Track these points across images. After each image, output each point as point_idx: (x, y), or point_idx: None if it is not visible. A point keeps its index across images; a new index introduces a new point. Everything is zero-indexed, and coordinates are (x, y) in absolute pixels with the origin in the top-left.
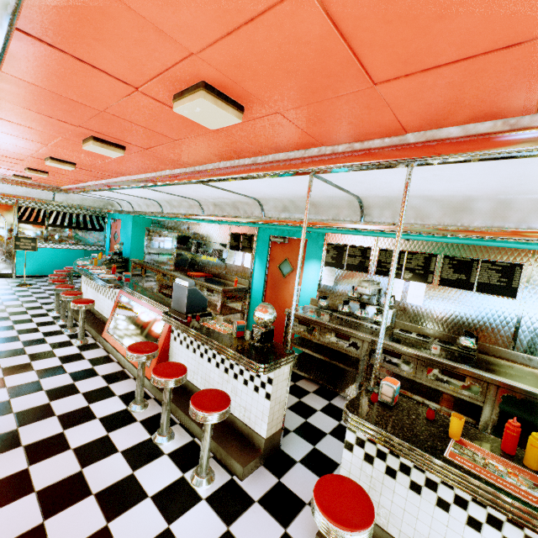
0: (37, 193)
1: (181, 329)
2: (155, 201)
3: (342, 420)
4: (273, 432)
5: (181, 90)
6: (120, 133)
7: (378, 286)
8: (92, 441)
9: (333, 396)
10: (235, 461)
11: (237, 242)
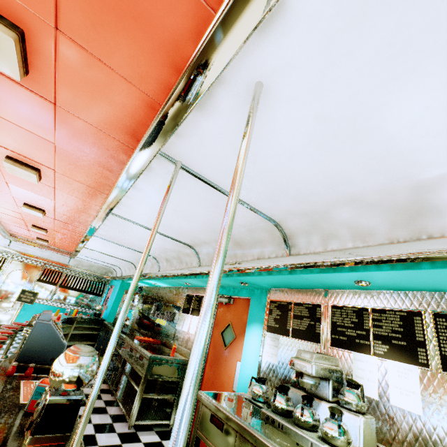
0: (58, 257)
1: None
2: (132, 263)
3: None
4: None
5: None
6: (17, 144)
7: (335, 364)
8: None
9: None
10: None
11: (189, 304)
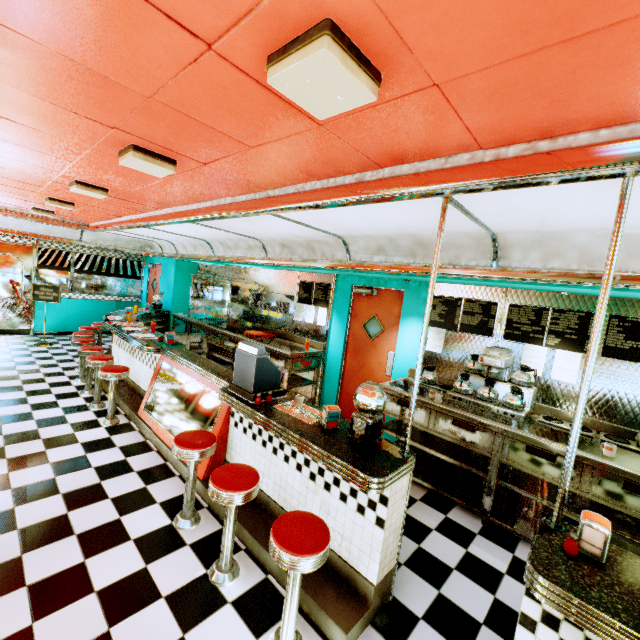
0: (61, 232)
1: (248, 415)
2: (205, 241)
3: (469, 546)
4: (385, 574)
5: (283, 43)
6: (172, 138)
7: (510, 355)
8: (125, 579)
9: (448, 506)
10: (333, 621)
11: (308, 293)
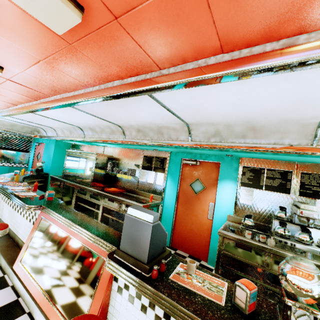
0: None
1: (147, 295)
2: (79, 127)
3: None
4: None
5: None
6: None
7: None
8: None
9: None
10: None
11: (149, 163)
